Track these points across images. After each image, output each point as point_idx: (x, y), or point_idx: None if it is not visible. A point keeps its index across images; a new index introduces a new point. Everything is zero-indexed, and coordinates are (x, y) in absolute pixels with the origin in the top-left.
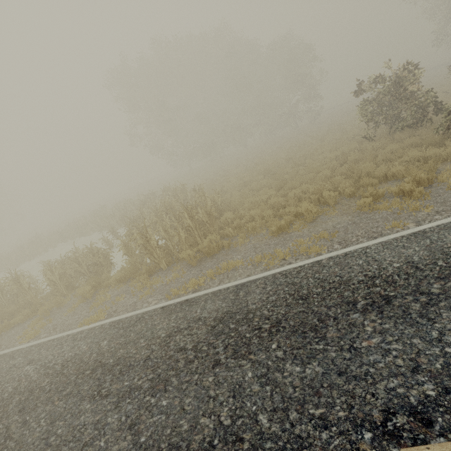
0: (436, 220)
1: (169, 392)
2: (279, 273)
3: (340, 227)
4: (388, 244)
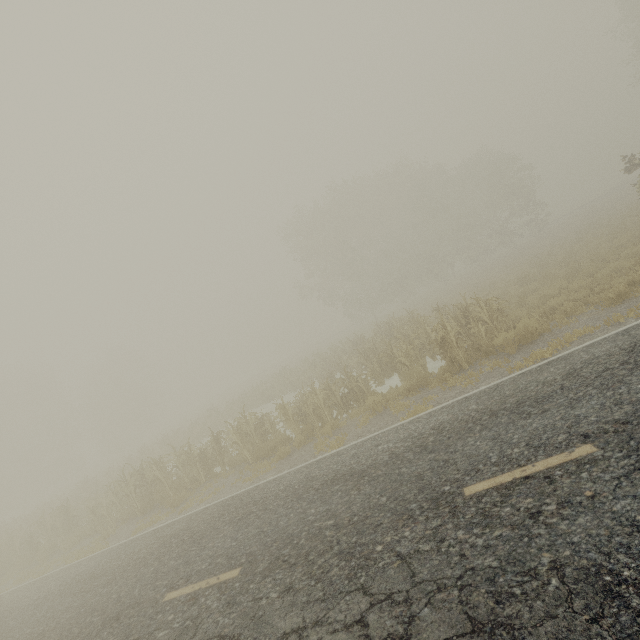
0: None
1: (636, 382)
2: None
3: None
4: None
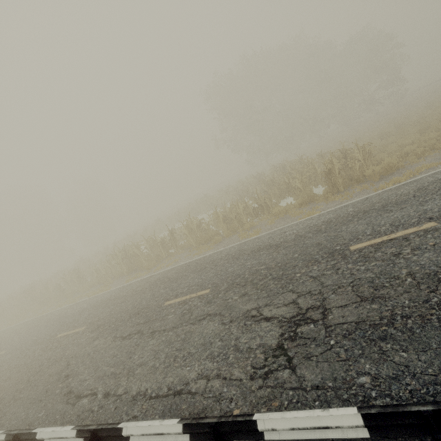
0: None
1: None
2: None
3: None
4: None
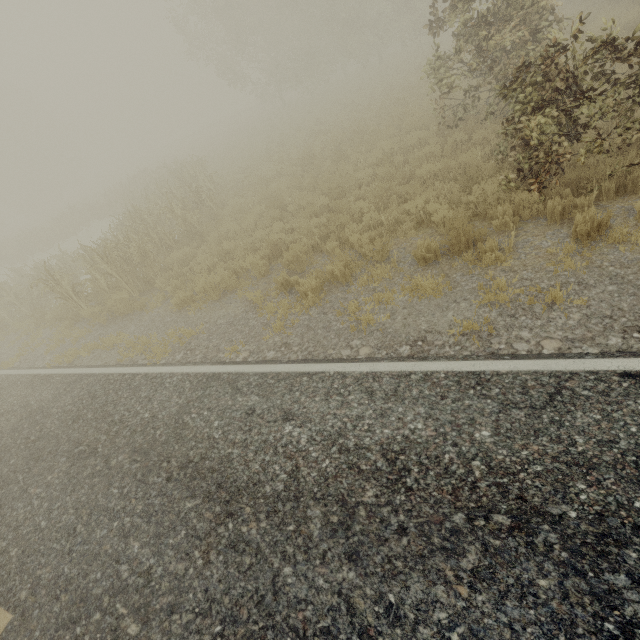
0: (251, 363)
1: None
2: (107, 376)
3: (217, 325)
4: (185, 380)
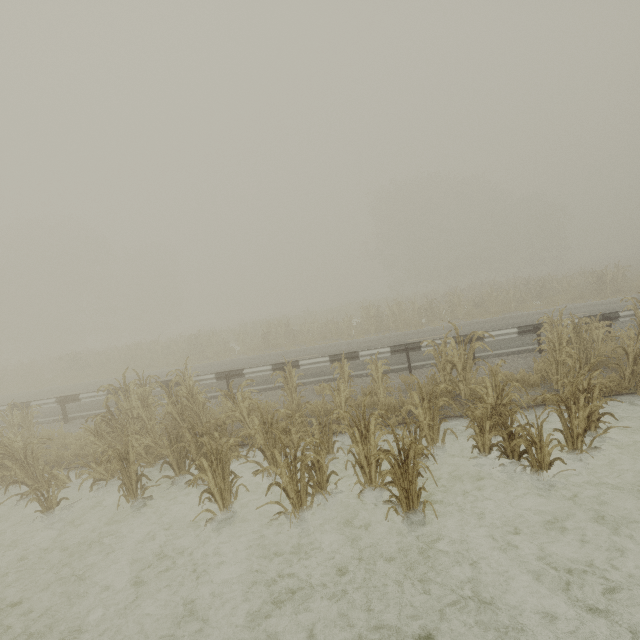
0: None
1: None
2: None
3: None
4: None
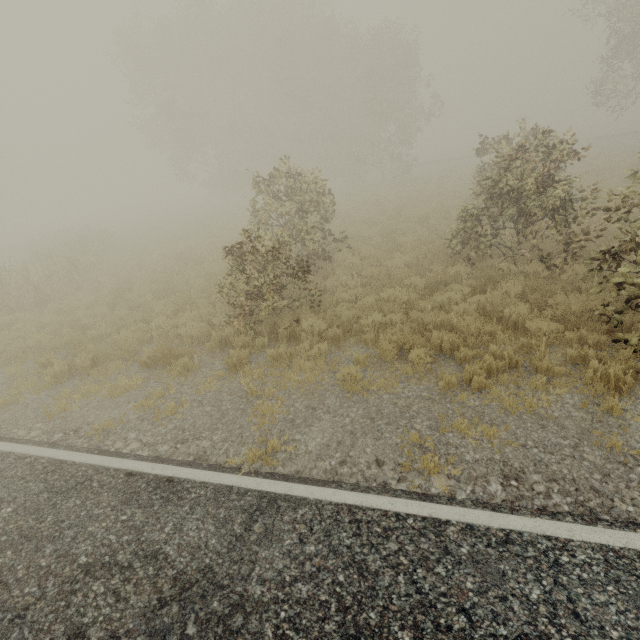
0: None
1: None
2: None
3: None
4: None
